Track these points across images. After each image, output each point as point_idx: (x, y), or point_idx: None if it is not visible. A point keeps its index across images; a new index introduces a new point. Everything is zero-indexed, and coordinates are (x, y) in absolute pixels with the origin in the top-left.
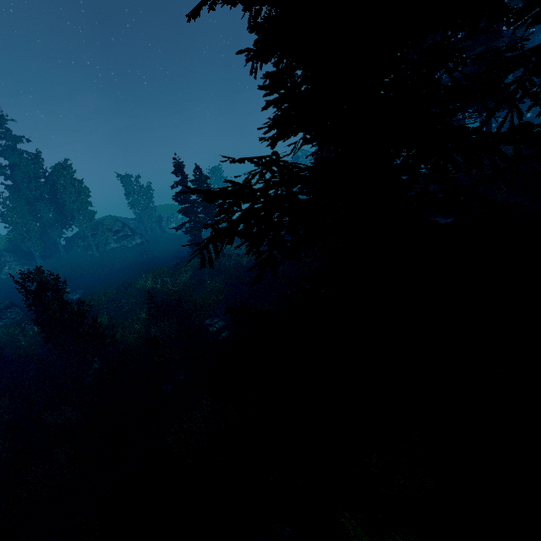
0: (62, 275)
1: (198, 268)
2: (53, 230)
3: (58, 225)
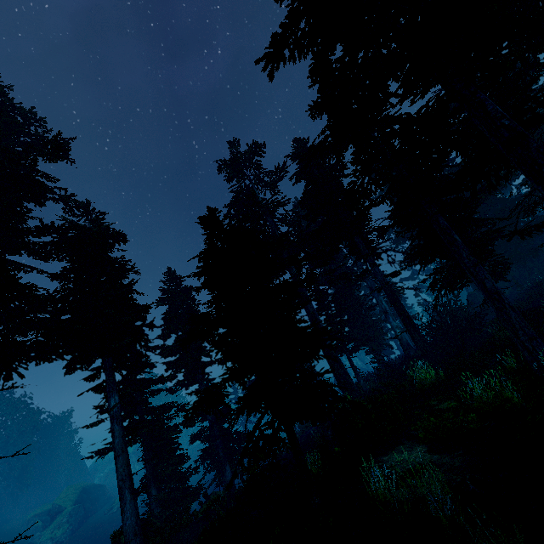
0: None
1: None
2: None
3: None
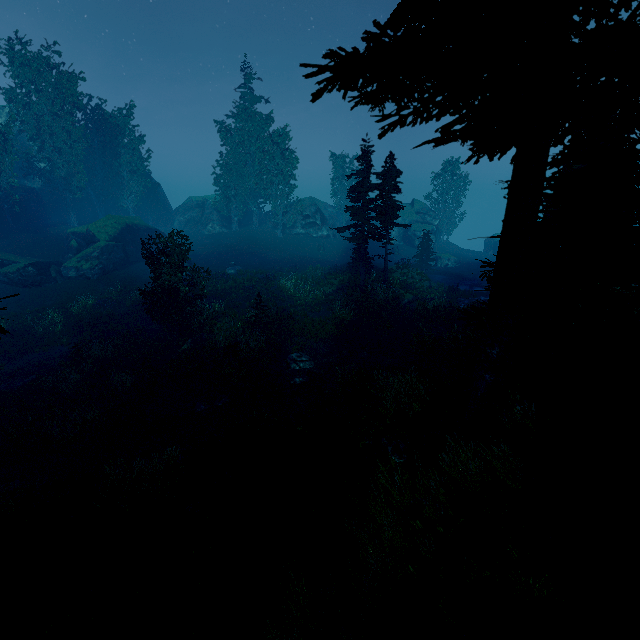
0: (241, 247)
1: (343, 286)
2: (254, 200)
3: (259, 196)
